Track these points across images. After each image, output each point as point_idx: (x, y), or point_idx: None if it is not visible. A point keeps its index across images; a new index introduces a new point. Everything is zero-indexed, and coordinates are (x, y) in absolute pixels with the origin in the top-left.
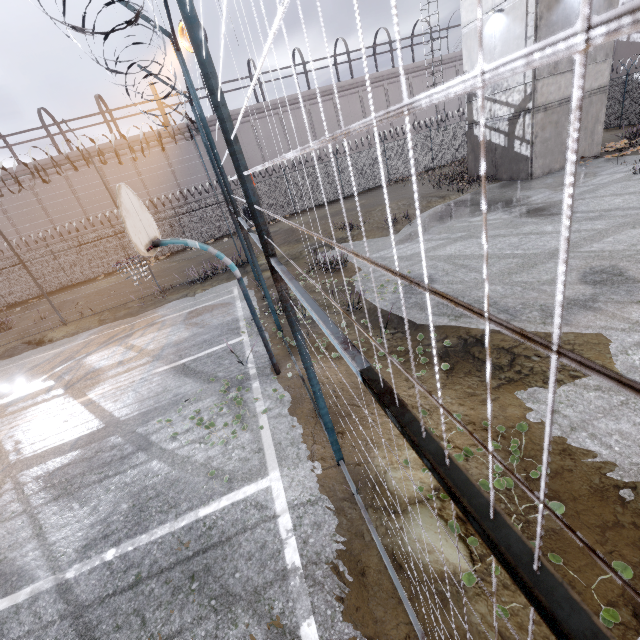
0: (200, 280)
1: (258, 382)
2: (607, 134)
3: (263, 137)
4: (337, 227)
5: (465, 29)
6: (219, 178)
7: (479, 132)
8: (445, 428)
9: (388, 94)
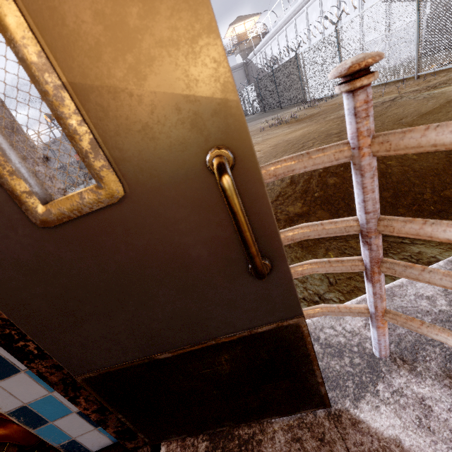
0: None
1: None
2: None
3: None
4: None
5: None
6: None
7: None
8: None
9: None
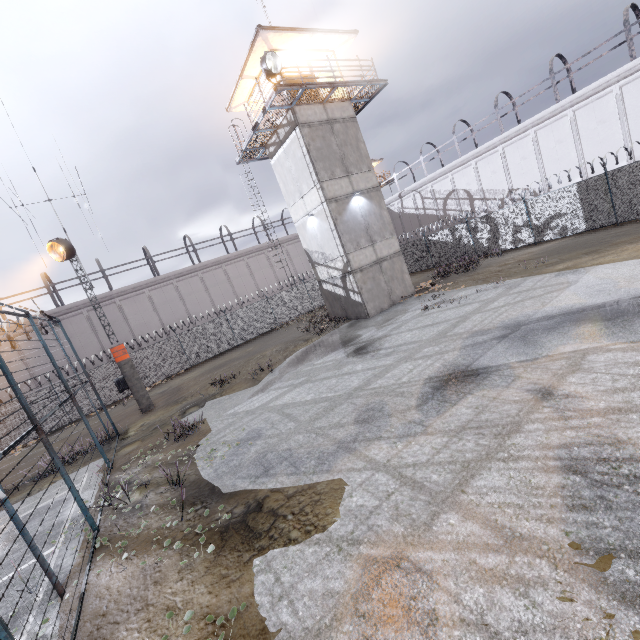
0: (53, 470)
1: (34, 614)
2: (427, 273)
3: (159, 303)
4: (214, 382)
5: (296, 224)
6: (59, 372)
7: (326, 287)
8: (182, 630)
9: (269, 258)
